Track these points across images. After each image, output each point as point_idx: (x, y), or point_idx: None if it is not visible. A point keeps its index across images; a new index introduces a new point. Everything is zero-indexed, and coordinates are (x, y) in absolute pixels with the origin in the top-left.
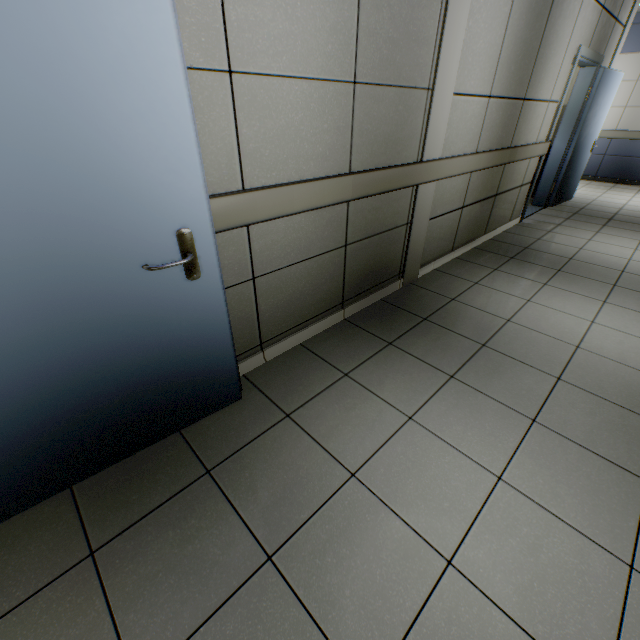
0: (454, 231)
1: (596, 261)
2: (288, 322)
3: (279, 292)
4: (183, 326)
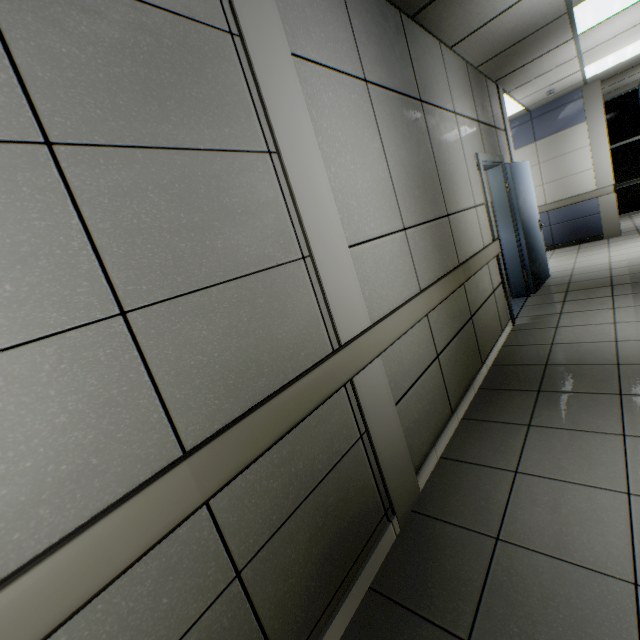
0: (442, 388)
1: None
2: None
3: None
4: None
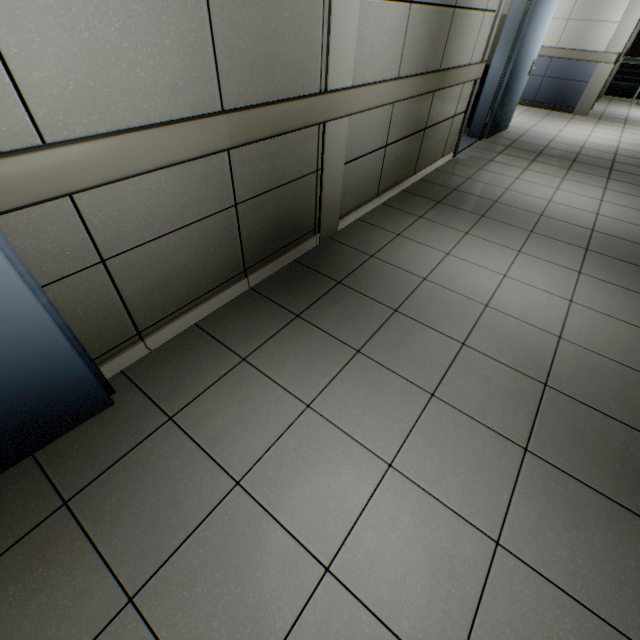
0: (378, 174)
1: (519, 204)
2: (173, 303)
3: (149, 272)
4: None
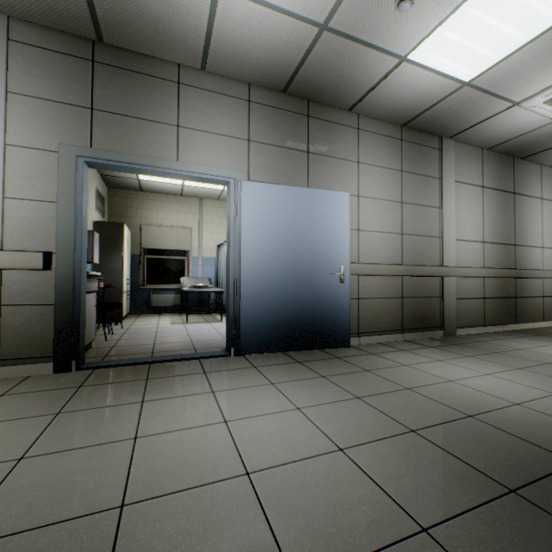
0: (481, 312)
1: None
2: (372, 327)
3: (368, 309)
4: (335, 300)
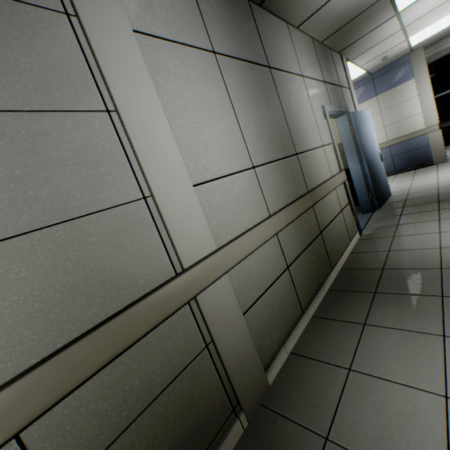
0: (292, 293)
1: None
2: None
3: None
4: None
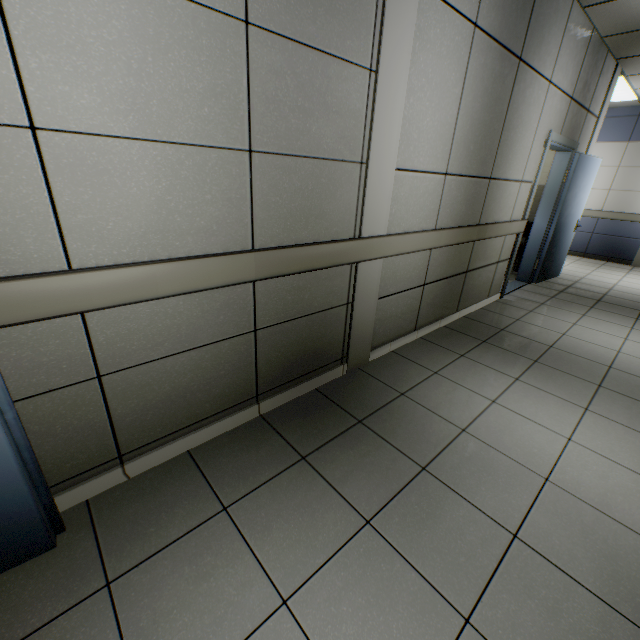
0: (416, 309)
1: (580, 351)
2: (167, 425)
3: (148, 390)
4: None
